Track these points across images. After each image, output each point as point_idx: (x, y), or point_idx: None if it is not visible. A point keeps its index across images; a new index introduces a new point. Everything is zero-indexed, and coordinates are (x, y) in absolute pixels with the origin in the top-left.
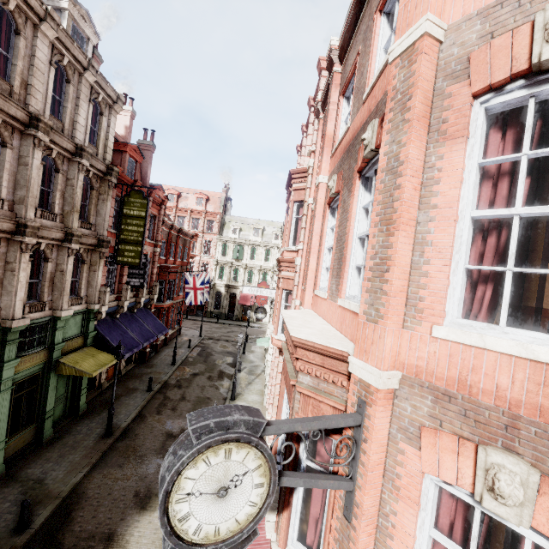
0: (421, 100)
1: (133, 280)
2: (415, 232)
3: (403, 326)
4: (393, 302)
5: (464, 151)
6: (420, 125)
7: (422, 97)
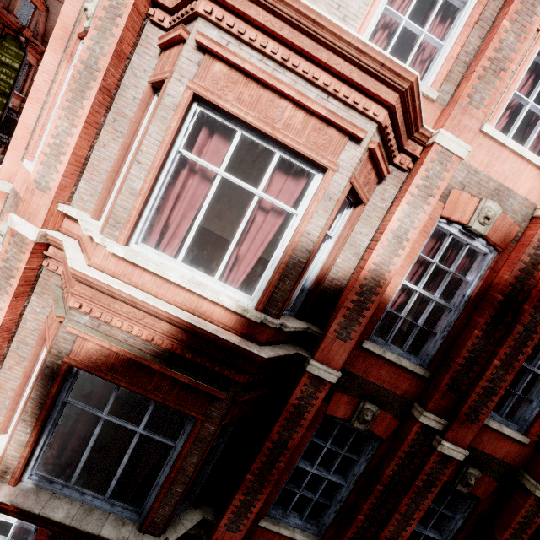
0: (60, 28)
1: (0, 135)
2: (42, 108)
3: (22, 160)
4: (14, 142)
5: (66, 67)
6: (57, 43)
7: (62, 26)
